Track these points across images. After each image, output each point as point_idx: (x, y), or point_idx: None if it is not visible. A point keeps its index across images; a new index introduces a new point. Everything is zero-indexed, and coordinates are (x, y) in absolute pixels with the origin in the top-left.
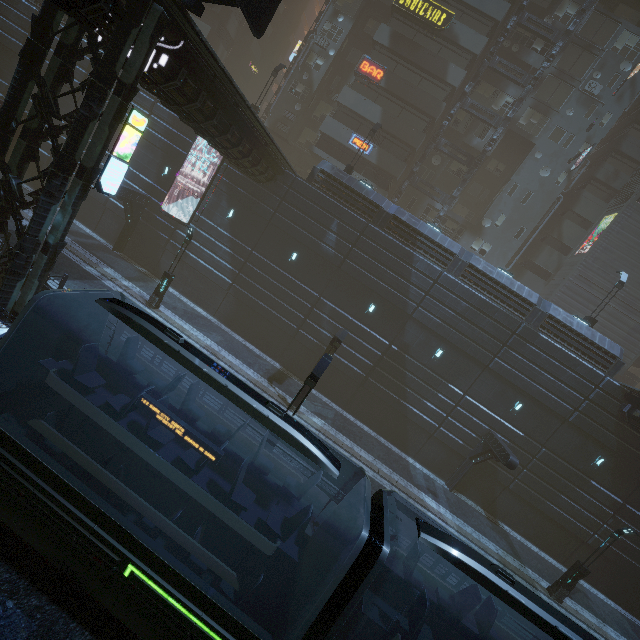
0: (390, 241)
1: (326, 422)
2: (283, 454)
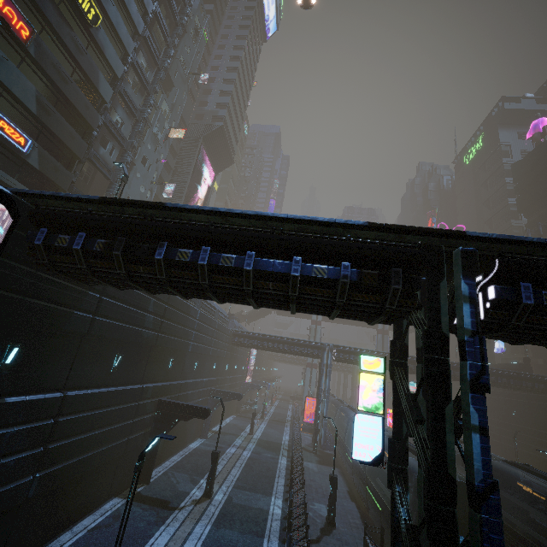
0: (181, 302)
1: (201, 479)
2: (277, 506)
